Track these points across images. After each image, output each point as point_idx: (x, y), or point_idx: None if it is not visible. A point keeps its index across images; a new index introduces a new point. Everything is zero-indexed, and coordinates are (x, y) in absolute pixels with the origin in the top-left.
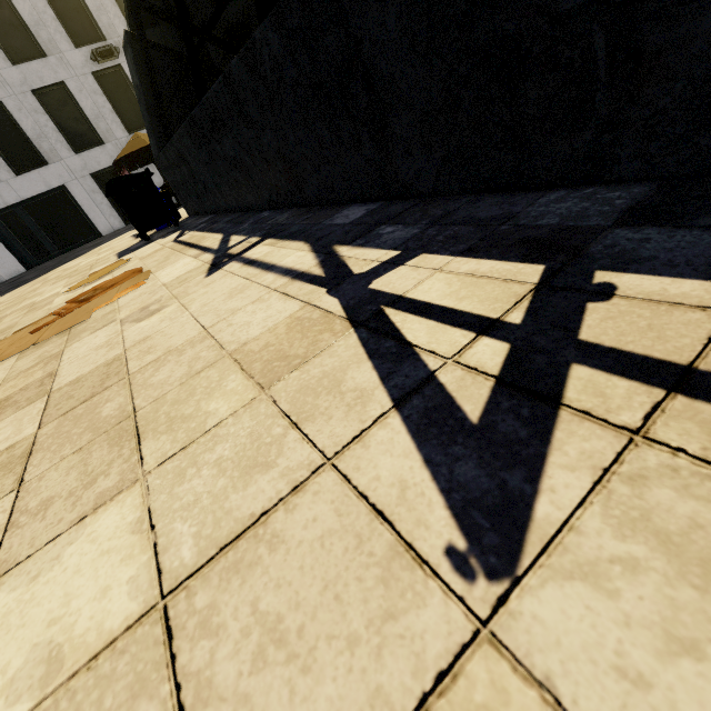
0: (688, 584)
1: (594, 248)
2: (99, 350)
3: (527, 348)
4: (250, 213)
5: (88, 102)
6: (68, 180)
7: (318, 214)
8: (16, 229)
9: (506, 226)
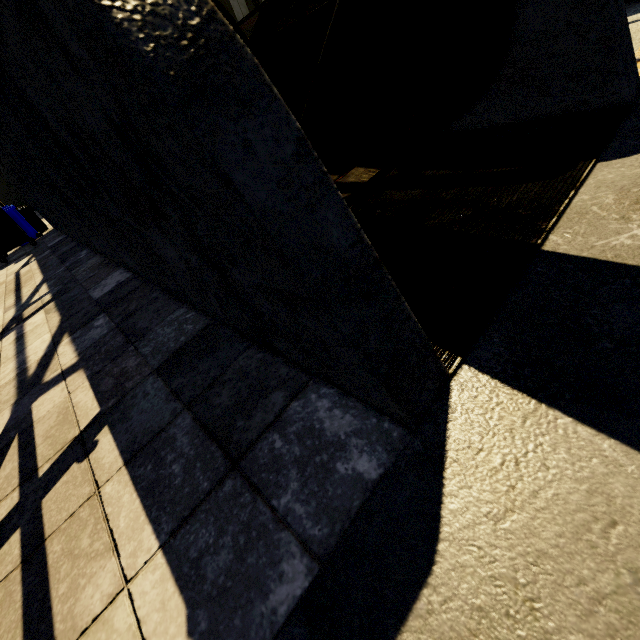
0: None
1: (128, 396)
2: None
3: (21, 506)
4: (78, 248)
5: None
6: None
7: (97, 275)
8: None
9: (132, 346)
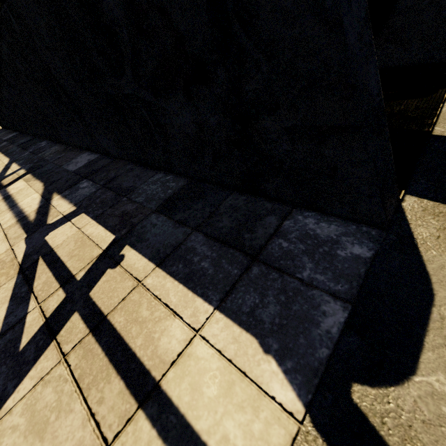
0: (24, 435)
1: (138, 227)
2: None
3: (69, 299)
4: (36, 140)
5: None
6: None
7: (66, 156)
8: None
9: (125, 198)
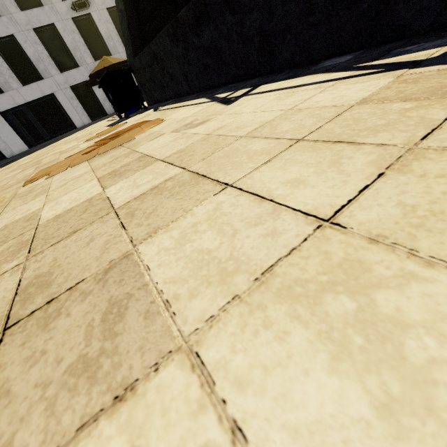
0: None
1: None
2: (176, 141)
3: None
4: (214, 89)
5: (69, 38)
6: (55, 90)
7: (296, 70)
8: (22, 121)
9: None
